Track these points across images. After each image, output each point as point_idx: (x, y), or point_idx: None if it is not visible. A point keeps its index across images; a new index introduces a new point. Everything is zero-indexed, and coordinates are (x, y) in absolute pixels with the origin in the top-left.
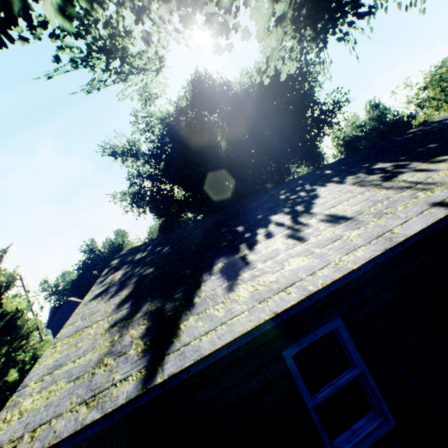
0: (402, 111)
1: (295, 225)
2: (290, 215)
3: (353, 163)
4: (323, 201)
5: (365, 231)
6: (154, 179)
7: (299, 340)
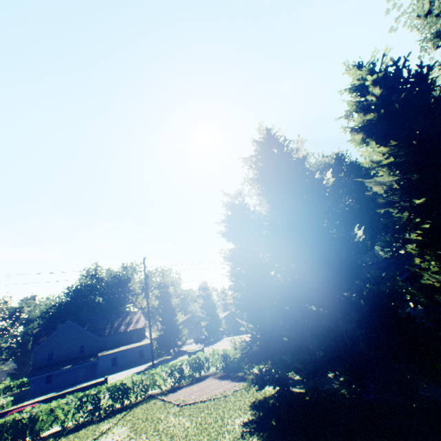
0: None
1: None
2: None
3: None
4: None
5: None
6: None
7: None
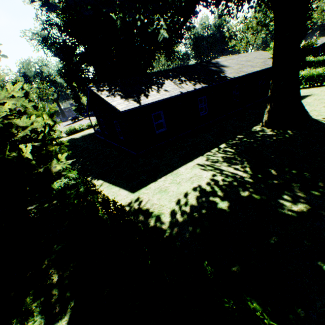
0: (227, 33)
1: (158, 90)
2: (157, 87)
3: (178, 73)
4: (165, 86)
5: (169, 94)
6: (63, 31)
7: (155, 113)
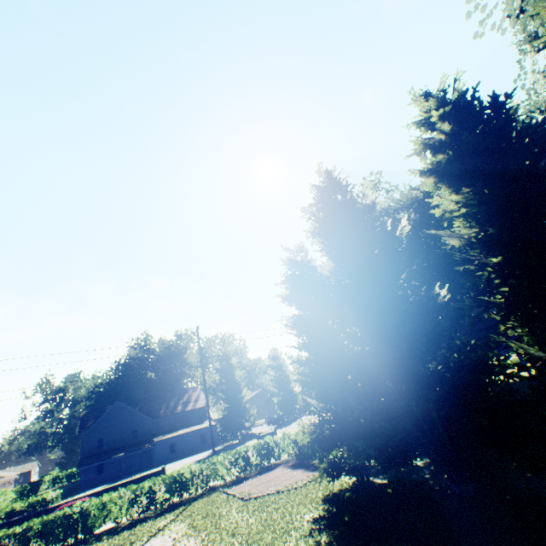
0: None
1: None
2: None
3: None
4: None
5: None
6: None
7: None
